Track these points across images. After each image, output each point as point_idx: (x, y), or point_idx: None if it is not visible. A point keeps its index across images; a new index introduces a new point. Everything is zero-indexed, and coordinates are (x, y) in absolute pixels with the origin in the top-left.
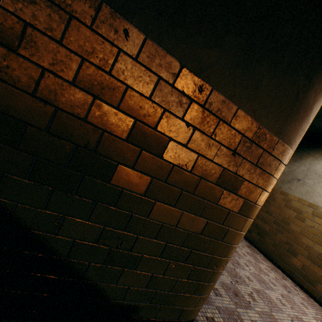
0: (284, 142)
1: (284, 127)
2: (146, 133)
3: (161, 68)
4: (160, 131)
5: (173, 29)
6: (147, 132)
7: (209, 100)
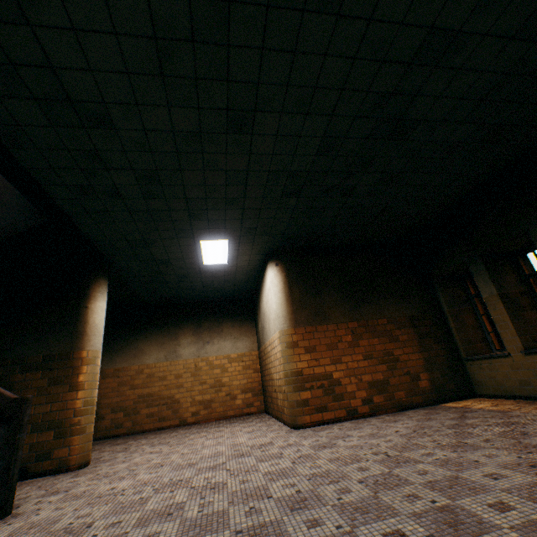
0: (78, 350)
1: (74, 345)
2: (5, 385)
3: (4, 363)
4: (11, 381)
5: (5, 351)
6: (5, 385)
7: (28, 360)
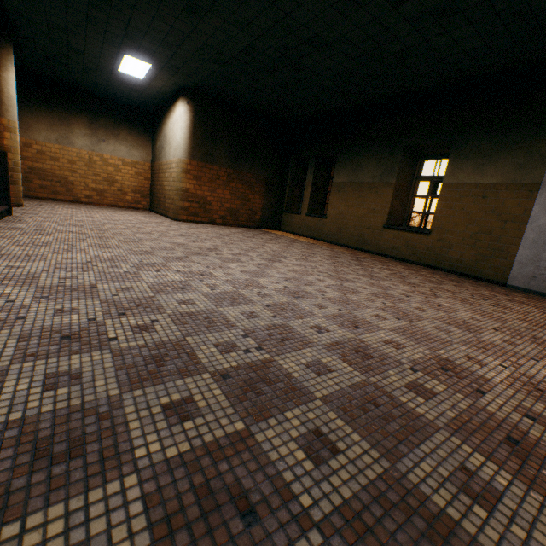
0: None
1: None
2: None
3: None
4: None
5: None
6: None
7: None
